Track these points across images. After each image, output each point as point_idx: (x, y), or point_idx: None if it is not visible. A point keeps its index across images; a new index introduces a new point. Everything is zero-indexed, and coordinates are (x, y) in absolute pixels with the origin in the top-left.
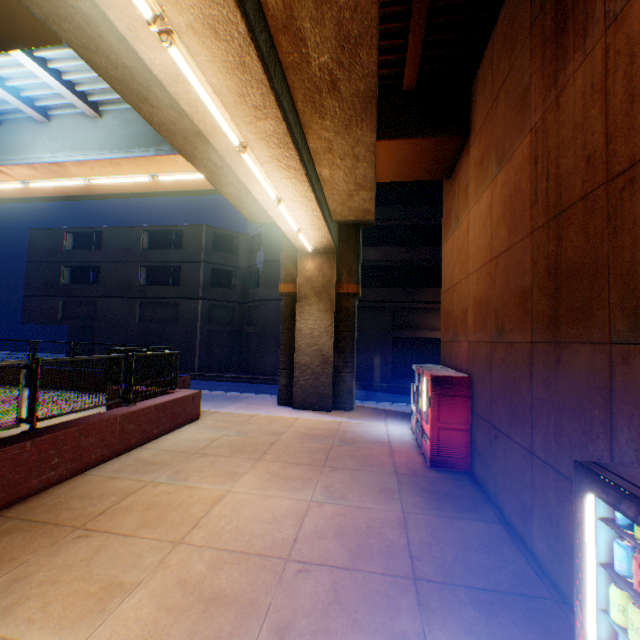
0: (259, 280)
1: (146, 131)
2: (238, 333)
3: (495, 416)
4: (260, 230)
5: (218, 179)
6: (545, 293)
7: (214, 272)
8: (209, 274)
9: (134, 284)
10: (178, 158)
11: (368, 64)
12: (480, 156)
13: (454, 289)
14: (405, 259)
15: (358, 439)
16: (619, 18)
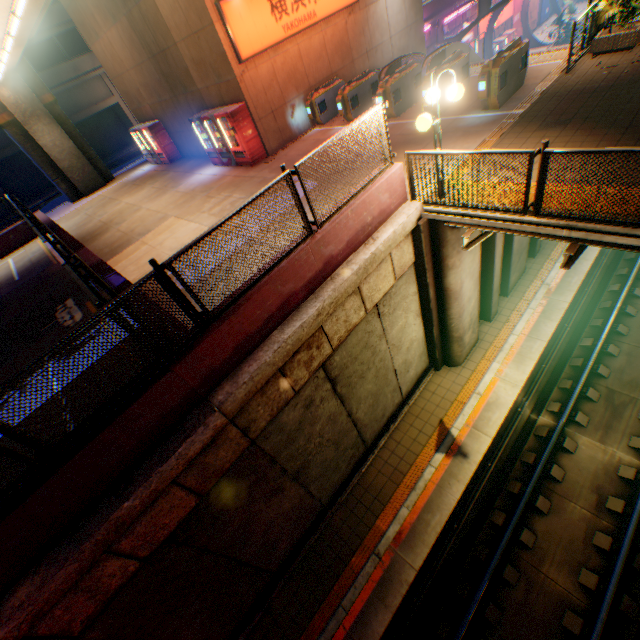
0: None
1: None
2: None
3: (177, 129)
4: None
5: None
6: (166, 83)
7: None
8: None
9: None
10: None
11: None
12: (96, 5)
13: (124, 79)
14: None
15: (139, 178)
16: (140, 6)
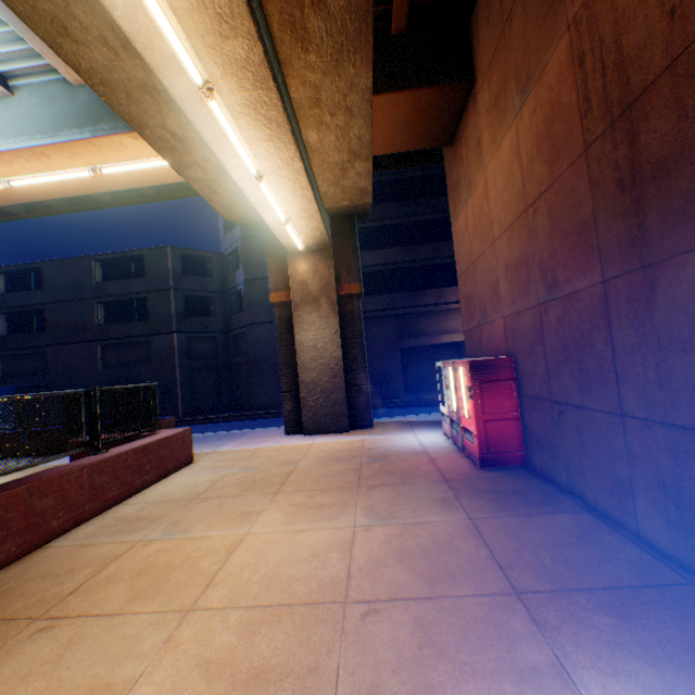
0: (242, 303)
1: (76, 108)
2: (225, 367)
3: (557, 389)
4: (236, 246)
5: (179, 158)
6: (619, 213)
7: (188, 300)
8: (182, 303)
9: (91, 325)
10: (124, 139)
11: None
12: (494, 97)
13: (476, 265)
14: (403, 261)
15: (389, 453)
16: None
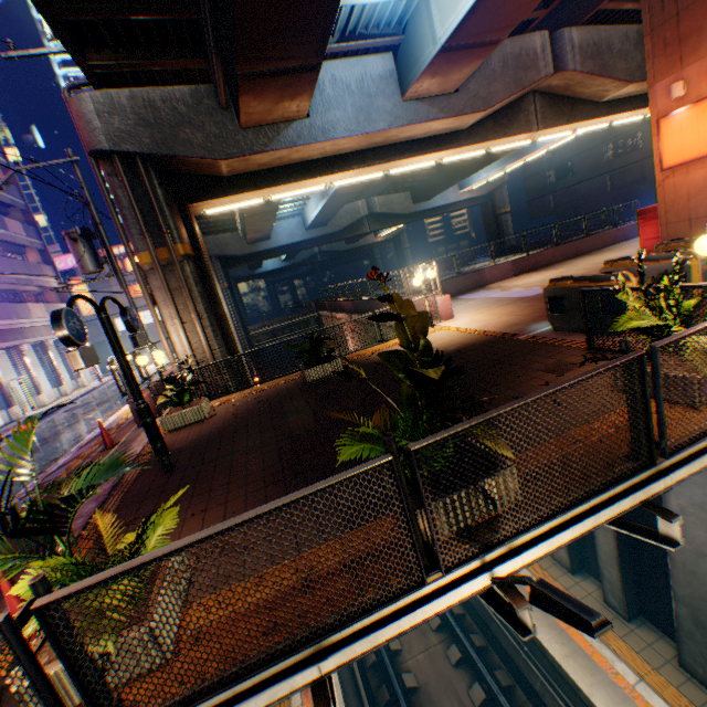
0: None
1: None
2: None
3: None
4: None
5: None
6: None
7: None
8: None
9: (599, 165)
10: None
11: None
12: None
13: None
14: None
15: None
16: None
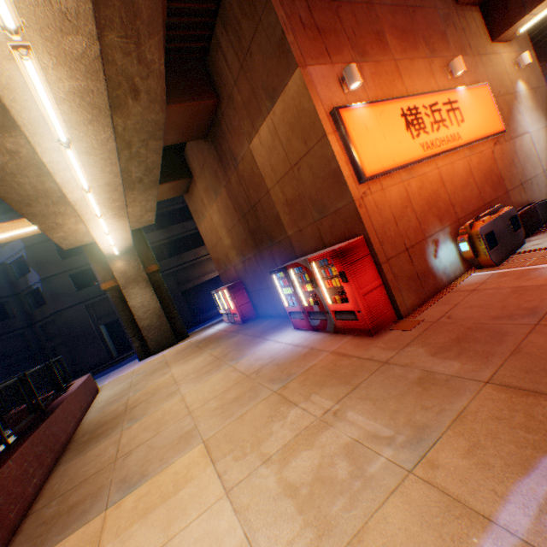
0: (41, 298)
1: None
2: (41, 353)
3: (256, 286)
4: (20, 255)
5: (55, 231)
6: (252, 239)
7: None
8: None
9: None
10: (4, 225)
11: (157, 173)
12: (205, 189)
13: (217, 247)
14: (166, 238)
15: (207, 337)
16: (237, 168)
